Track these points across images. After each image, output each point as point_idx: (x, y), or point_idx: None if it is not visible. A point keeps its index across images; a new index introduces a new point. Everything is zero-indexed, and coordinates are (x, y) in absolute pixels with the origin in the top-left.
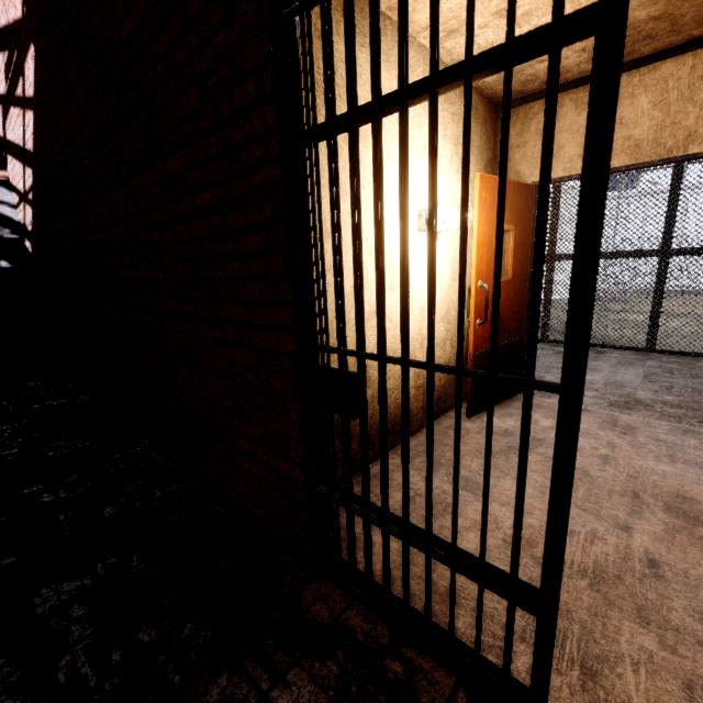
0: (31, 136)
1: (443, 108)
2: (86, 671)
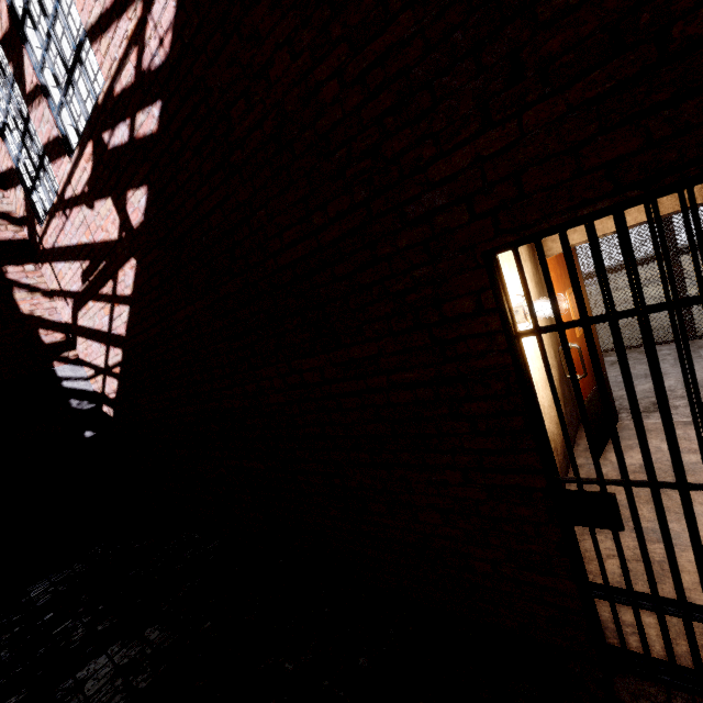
0: (123, 324)
1: None
2: None
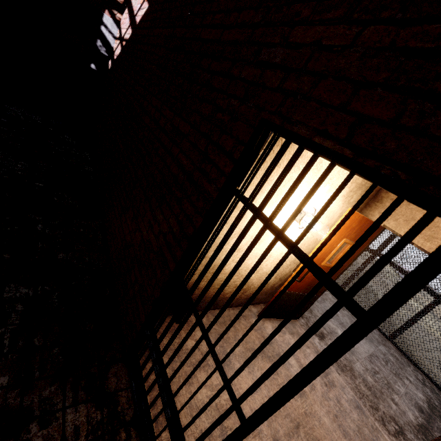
0: (140, 16)
1: None
2: (6, 342)
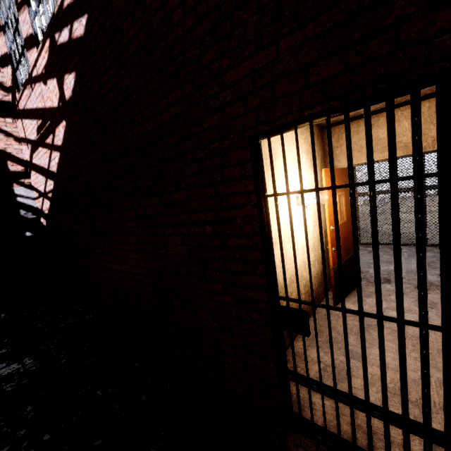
0: (55, 164)
1: (300, 138)
2: None
